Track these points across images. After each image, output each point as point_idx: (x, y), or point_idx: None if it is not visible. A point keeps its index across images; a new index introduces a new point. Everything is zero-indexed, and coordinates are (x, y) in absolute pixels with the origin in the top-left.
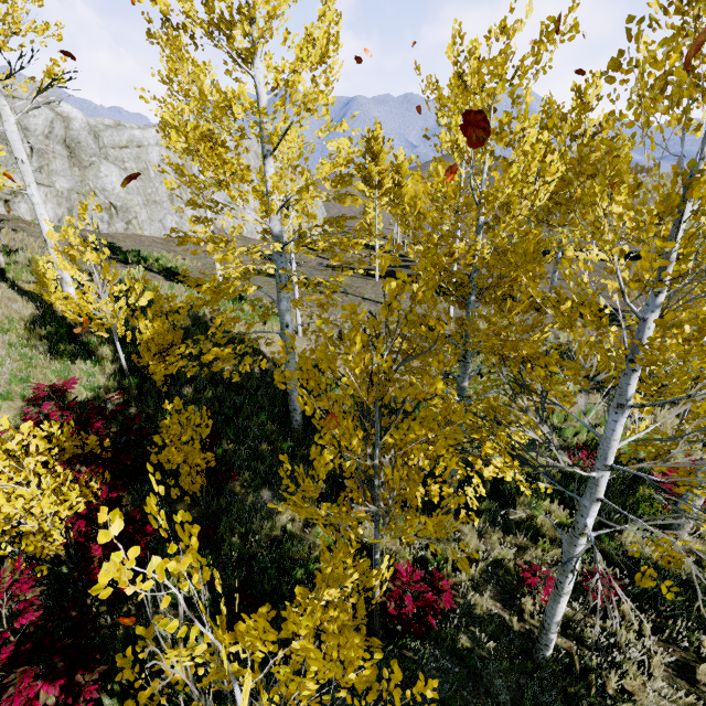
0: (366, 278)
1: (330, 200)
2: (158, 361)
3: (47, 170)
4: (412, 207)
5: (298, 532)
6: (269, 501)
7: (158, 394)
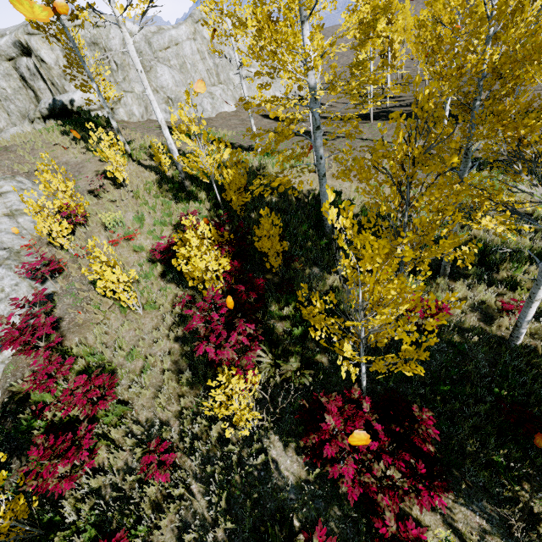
0: (362, 122)
1: (356, 47)
2: (236, 196)
3: (128, 80)
4: (433, 33)
5: (341, 285)
6: (318, 273)
7: (237, 218)
